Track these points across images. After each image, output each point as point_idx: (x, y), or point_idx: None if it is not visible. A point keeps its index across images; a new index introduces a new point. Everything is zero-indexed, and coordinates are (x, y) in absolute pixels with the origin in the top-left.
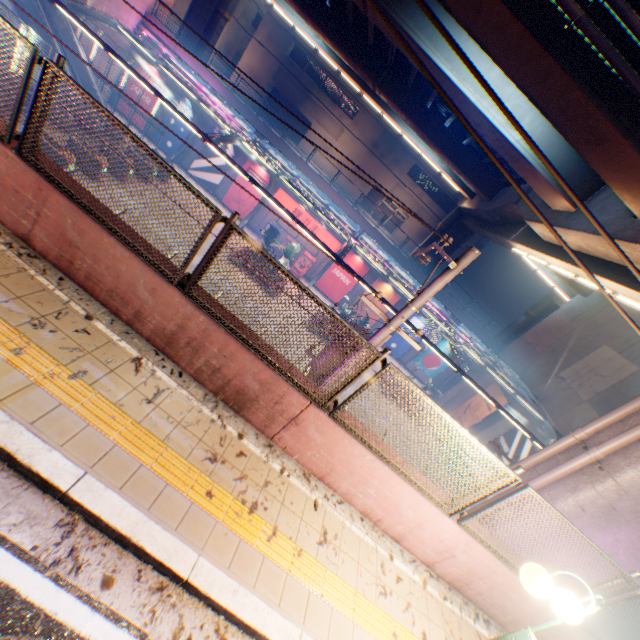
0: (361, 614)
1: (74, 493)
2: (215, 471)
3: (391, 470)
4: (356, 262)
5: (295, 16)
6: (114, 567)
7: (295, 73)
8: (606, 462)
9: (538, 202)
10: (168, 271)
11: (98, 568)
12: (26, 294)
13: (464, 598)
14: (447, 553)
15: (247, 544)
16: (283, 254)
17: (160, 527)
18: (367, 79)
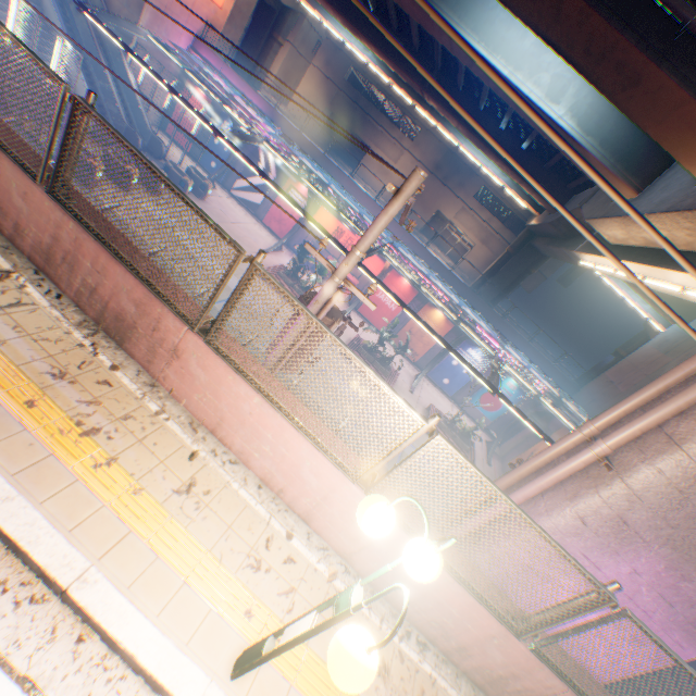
0: (203, 577)
1: None
2: (54, 387)
3: (285, 419)
4: (403, 285)
5: (344, 31)
6: None
7: (353, 96)
8: (617, 461)
9: (602, 199)
10: (33, 168)
11: None
12: None
13: (394, 609)
14: (364, 541)
15: (58, 462)
16: (317, 271)
17: None
18: (414, 84)
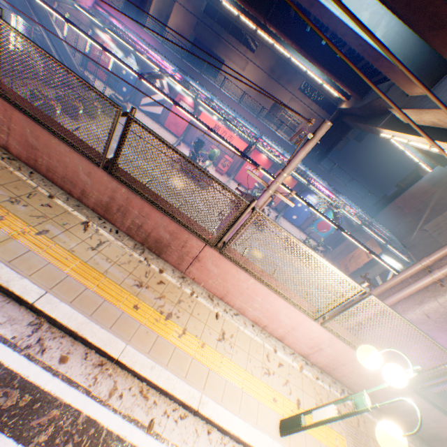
0: (248, 386)
1: (38, 304)
2: (141, 293)
3: (269, 290)
4: (262, 159)
5: None
6: (68, 351)
7: (209, 24)
8: (446, 281)
9: (398, 93)
10: (95, 158)
11: (57, 351)
12: (7, 183)
13: (333, 379)
14: (317, 347)
15: (163, 339)
16: (208, 158)
17: (99, 326)
18: (259, 16)
